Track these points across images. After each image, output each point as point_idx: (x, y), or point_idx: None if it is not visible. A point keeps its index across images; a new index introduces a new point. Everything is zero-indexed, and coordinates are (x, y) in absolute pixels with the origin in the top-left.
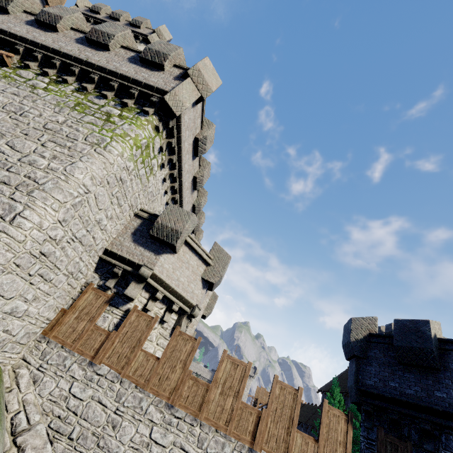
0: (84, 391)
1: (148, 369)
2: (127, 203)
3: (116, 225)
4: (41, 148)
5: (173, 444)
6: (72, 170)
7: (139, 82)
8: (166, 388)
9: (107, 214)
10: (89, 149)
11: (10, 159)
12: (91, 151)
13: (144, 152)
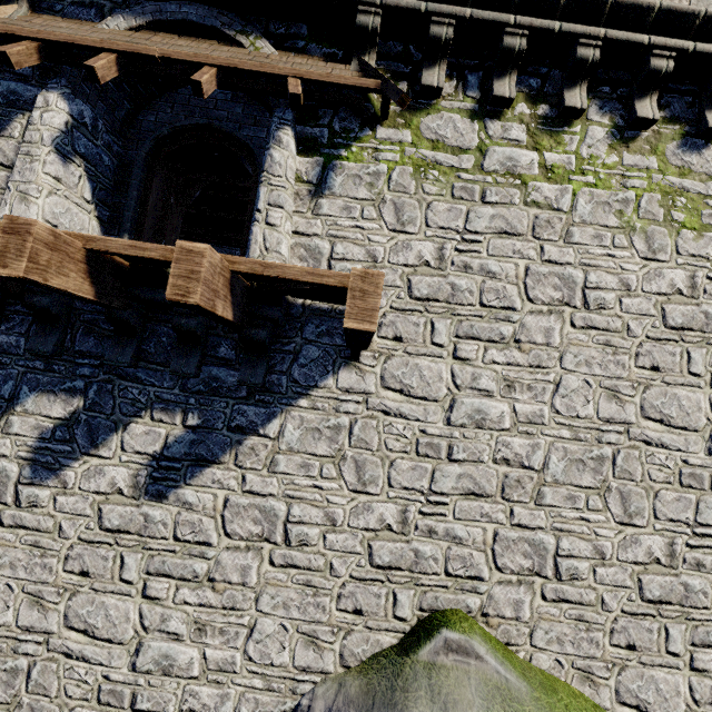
0: None
1: None
2: None
3: None
4: None
5: None
6: None
7: None
8: None
9: None
10: None
11: (692, 459)
12: None
13: None
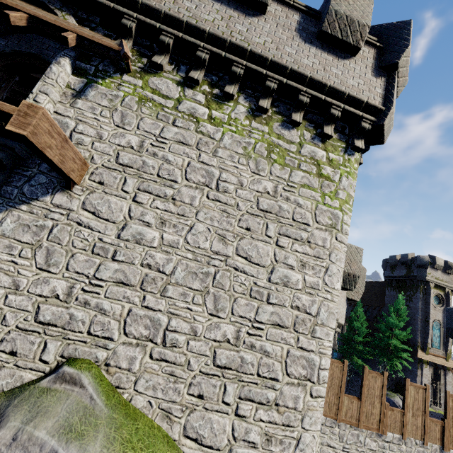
0: None
1: (355, 409)
2: None
3: None
4: (279, 251)
5: None
6: (331, 282)
7: (339, 93)
8: (373, 422)
9: None
10: (330, 239)
11: (259, 282)
12: (333, 241)
13: None
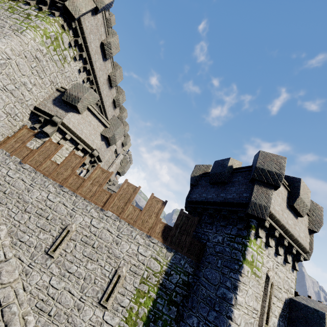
0: (15, 174)
1: (52, 168)
2: (47, 78)
3: (41, 92)
4: None
5: (59, 202)
6: None
7: None
8: (60, 178)
9: (31, 81)
10: (11, 33)
11: None
12: (12, 33)
13: (54, 43)
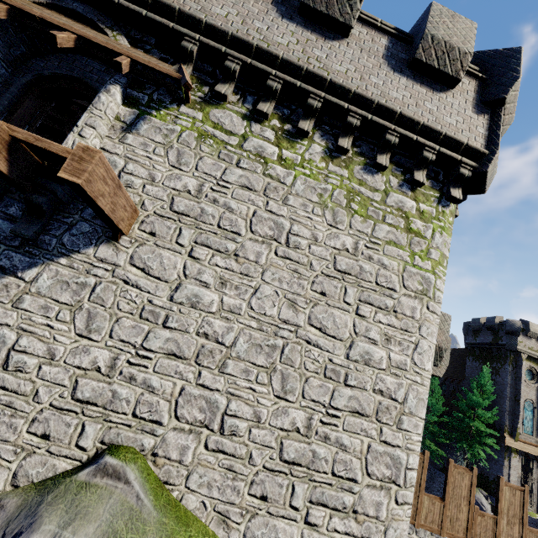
0: None
1: (437, 513)
2: None
3: None
4: (359, 321)
5: None
6: (421, 361)
7: (434, 132)
8: (459, 529)
9: None
10: (420, 308)
11: (335, 359)
12: (424, 311)
13: None
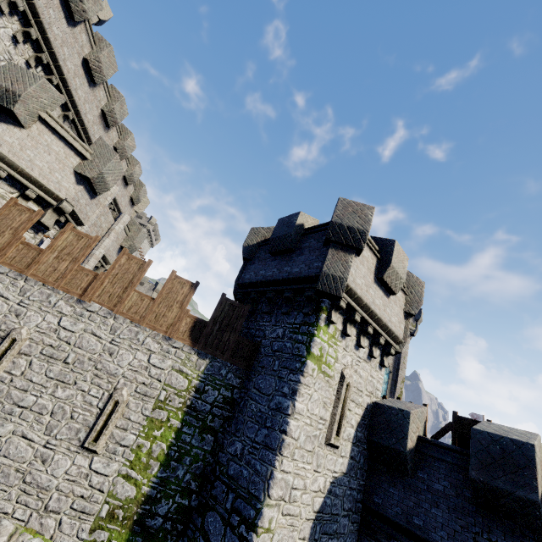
0: None
1: None
2: None
3: None
4: None
5: None
6: None
7: None
8: None
9: None
10: None
11: None
12: None
13: None
